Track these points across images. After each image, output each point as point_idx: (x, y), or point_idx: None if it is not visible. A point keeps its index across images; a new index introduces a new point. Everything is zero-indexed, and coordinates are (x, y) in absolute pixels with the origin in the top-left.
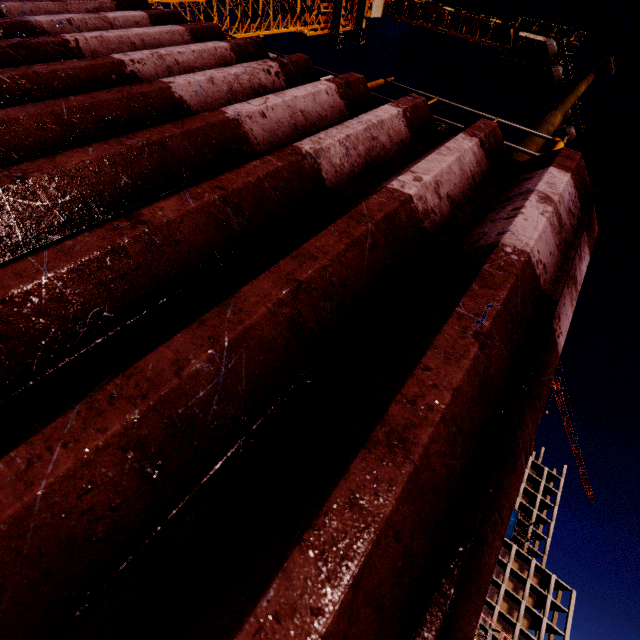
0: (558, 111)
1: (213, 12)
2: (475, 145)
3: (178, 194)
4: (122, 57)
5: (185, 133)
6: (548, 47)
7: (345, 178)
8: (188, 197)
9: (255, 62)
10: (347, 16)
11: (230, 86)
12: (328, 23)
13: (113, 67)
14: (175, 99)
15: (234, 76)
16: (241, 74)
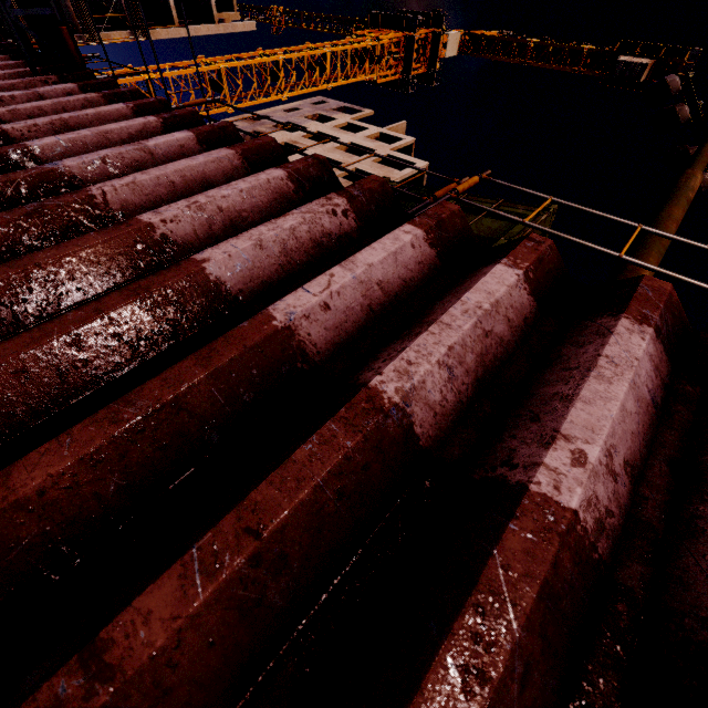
0: (697, 169)
1: (279, 71)
2: (650, 341)
3: (180, 562)
4: (151, 218)
5: (212, 373)
6: (669, 84)
7: (449, 419)
8: (196, 570)
9: (317, 201)
10: (419, 59)
11: (284, 245)
12: (399, 68)
13: (139, 234)
14: (210, 283)
15: (289, 230)
16: (298, 225)
